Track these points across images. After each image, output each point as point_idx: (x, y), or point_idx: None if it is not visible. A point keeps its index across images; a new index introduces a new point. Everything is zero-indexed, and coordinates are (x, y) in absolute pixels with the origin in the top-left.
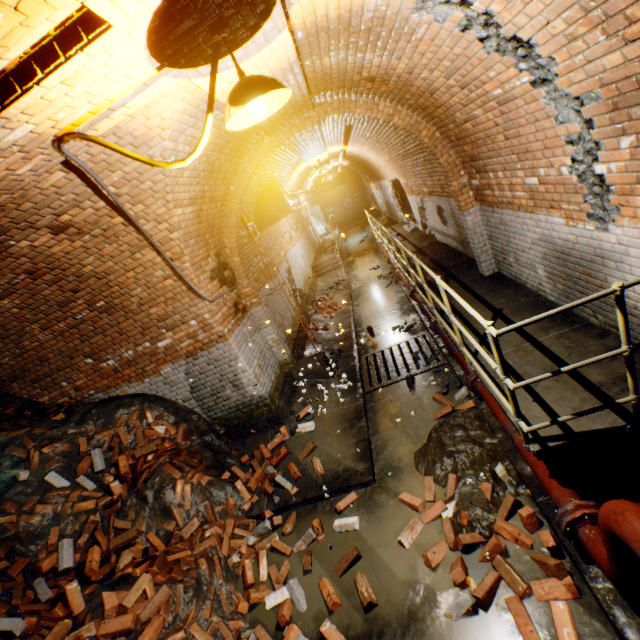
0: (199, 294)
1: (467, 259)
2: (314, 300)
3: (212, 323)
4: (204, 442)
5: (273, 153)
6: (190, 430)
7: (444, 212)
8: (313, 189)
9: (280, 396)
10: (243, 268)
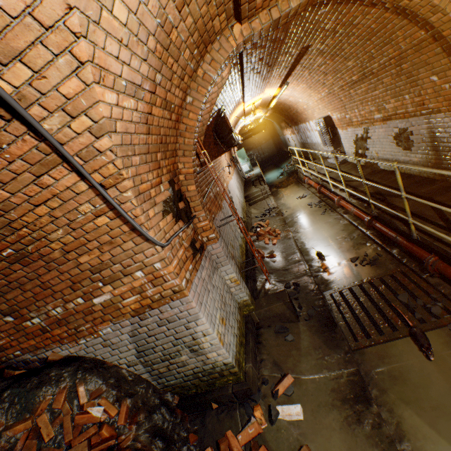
0: (146, 237)
1: (448, 184)
2: (252, 226)
3: (164, 274)
4: (153, 426)
5: (228, 74)
6: (135, 407)
7: (410, 135)
8: (241, 134)
9: (245, 354)
10: (199, 198)
